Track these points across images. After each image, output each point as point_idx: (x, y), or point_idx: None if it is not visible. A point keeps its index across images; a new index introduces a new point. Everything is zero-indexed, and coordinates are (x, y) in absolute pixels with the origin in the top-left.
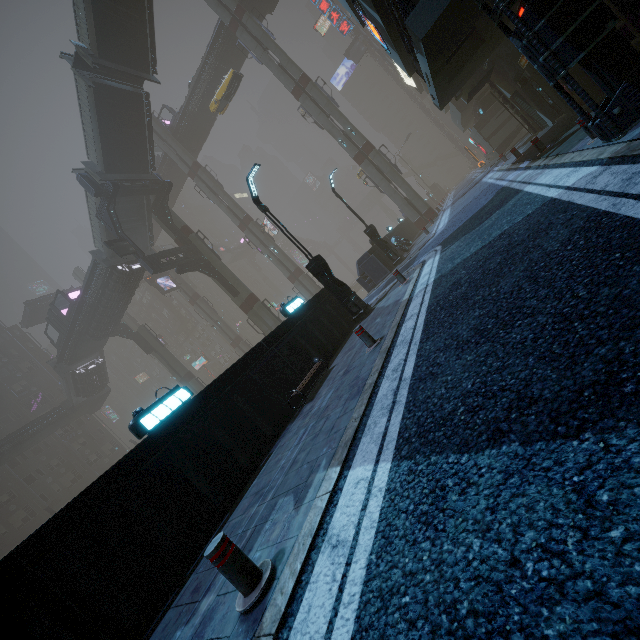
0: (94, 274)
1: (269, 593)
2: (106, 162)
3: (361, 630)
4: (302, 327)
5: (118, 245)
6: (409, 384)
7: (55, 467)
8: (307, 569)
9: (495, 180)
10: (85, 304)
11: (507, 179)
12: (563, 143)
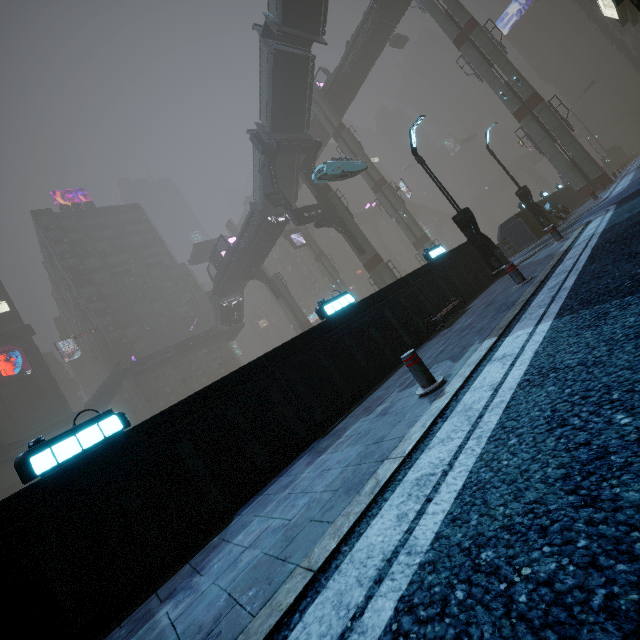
0: (249, 223)
1: (444, 386)
2: (273, 123)
3: (533, 366)
4: (442, 271)
5: (273, 198)
6: (570, 288)
7: (200, 377)
8: (476, 372)
9: None
10: (239, 248)
11: None
12: None
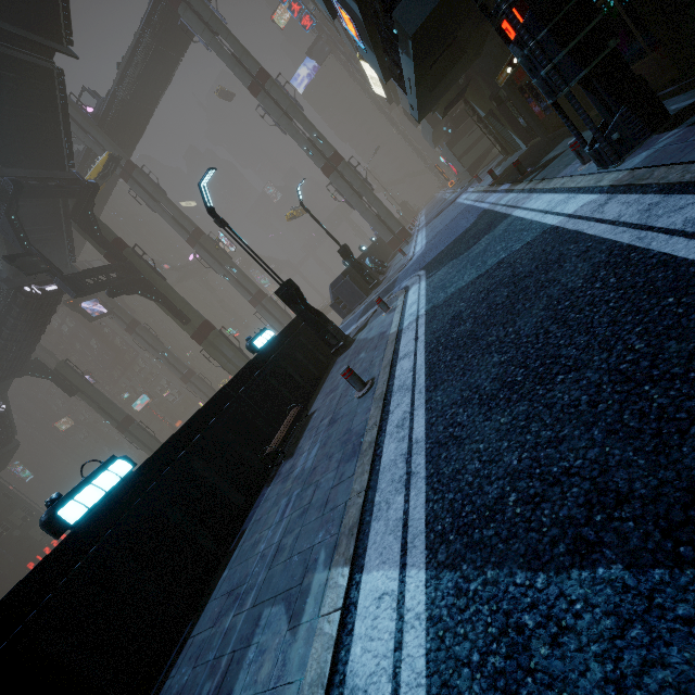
0: None
1: None
2: (2, 153)
3: None
4: (274, 365)
5: (24, 261)
6: (425, 449)
7: None
8: None
9: (473, 202)
10: None
11: (488, 201)
12: (546, 167)
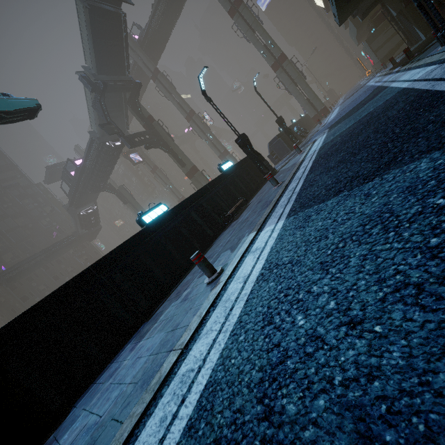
0: (91, 148)
1: (221, 275)
2: (98, 66)
3: (268, 261)
4: (231, 179)
5: (107, 127)
6: (297, 193)
7: (70, 272)
8: (240, 263)
9: (374, 83)
10: (86, 168)
11: (382, 81)
12: (425, 51)
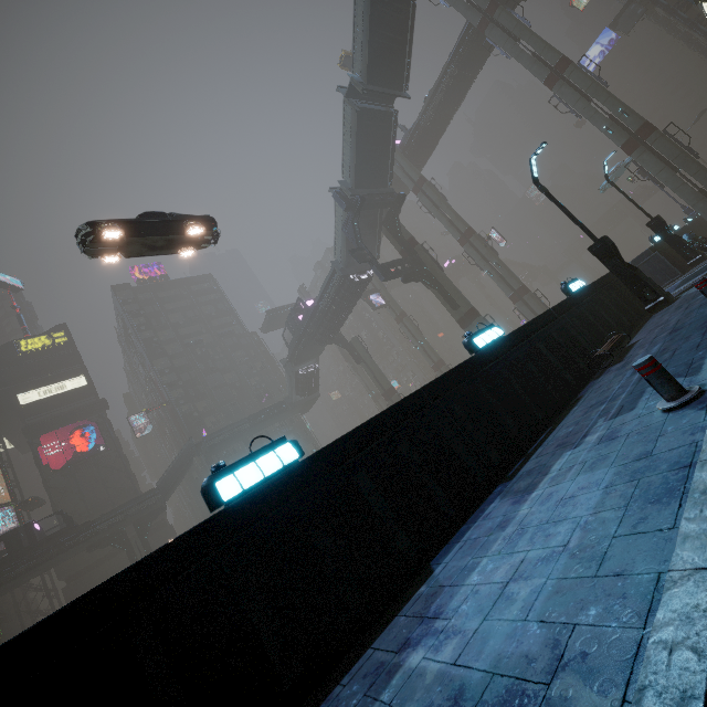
0: (330, 283)
1: (706, 394)
2: (356, 179)
3: None
4: (588, 305)
5: (358, 253)
6: None
7: None
8: None
9: None
10: (318, 310)
11: None
12: None
